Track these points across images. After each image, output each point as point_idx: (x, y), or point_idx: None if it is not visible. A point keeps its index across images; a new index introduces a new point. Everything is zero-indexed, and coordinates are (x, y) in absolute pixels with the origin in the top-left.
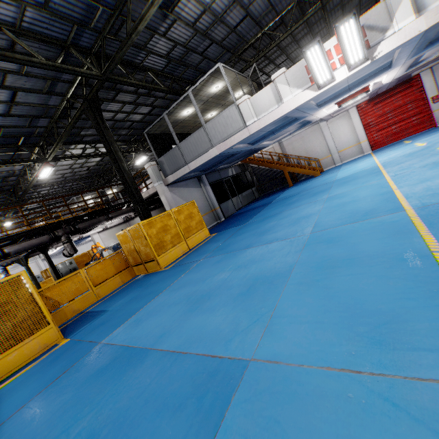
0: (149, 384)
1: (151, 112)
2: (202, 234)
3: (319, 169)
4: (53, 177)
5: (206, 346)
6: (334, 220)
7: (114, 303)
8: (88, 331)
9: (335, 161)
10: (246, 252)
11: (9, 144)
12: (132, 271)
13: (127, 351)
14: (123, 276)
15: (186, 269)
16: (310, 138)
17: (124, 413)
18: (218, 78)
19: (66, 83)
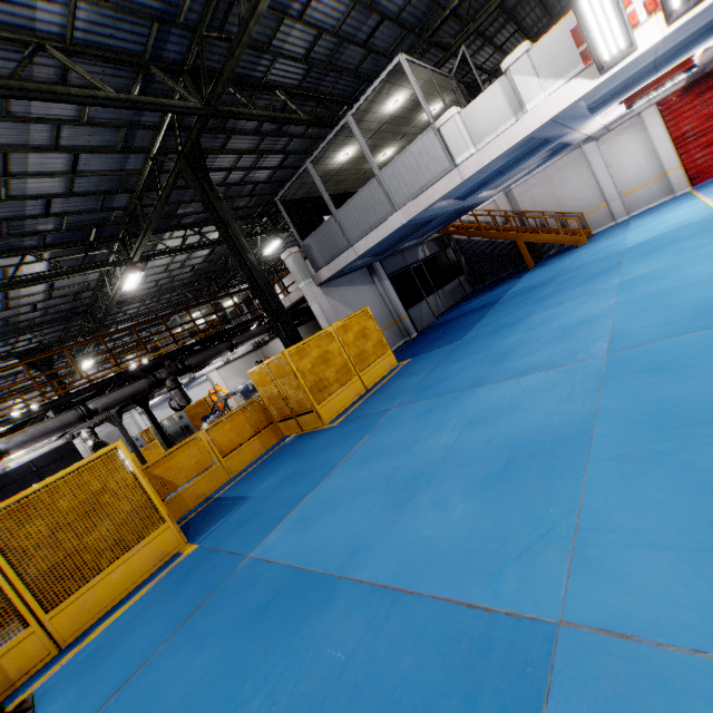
0: (354, 651)
1: (284, 163)
2: (384, 363)
3: (584, 232)
4: (143, 287)
5: (450, 581)
6: (654, 326)
7: (258, 485)
8: (225, 533)
9: (614, 214)
10: (478, 394)
11: (76, 241)
12: (277, 430)
13: (297, 577)
14: (264, 438)
15: (369, 425)
16: (564, 176)
17: (319, 708)
18: (398, 84)
19: (148, 130)
